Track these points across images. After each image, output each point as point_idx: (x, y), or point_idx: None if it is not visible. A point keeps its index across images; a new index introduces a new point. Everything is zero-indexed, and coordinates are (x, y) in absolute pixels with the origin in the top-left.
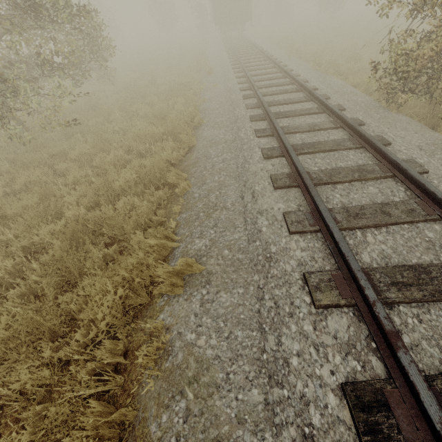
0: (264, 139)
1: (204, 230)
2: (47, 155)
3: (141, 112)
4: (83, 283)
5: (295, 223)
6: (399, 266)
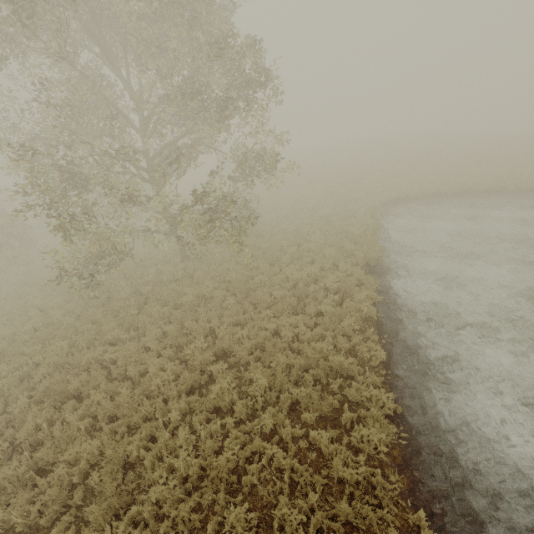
0: None
1: None
2: None
3: None
4: None
5: None
6: None
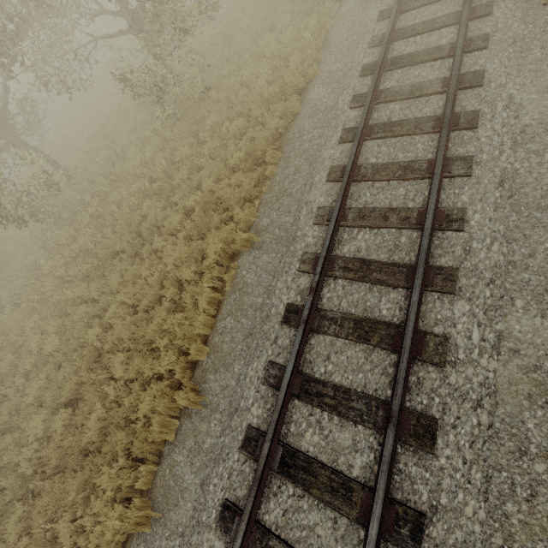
0: (355, 111)
1: (271, 212)
2: (193, 119)
3: (267, 51)
4: (208, 236)
5: (319, 217)
6: (356, 259)
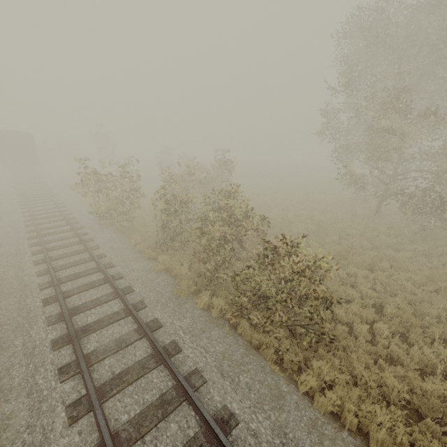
0: (35, 247)
1: None
2: None
3: None
4: None
5: (39, 273)
6: (72, 274)
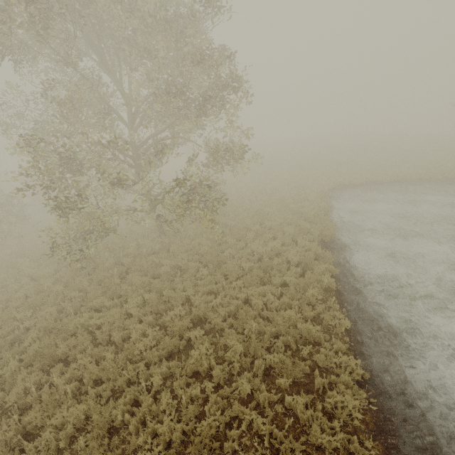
0: None
1: None
2: None
3: None
4: None
5: None
6: None
